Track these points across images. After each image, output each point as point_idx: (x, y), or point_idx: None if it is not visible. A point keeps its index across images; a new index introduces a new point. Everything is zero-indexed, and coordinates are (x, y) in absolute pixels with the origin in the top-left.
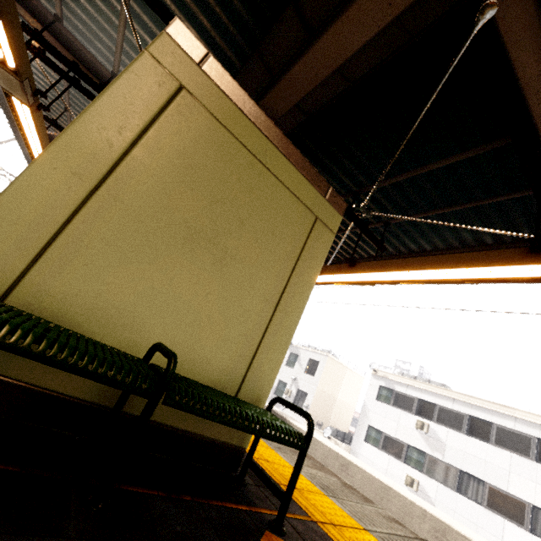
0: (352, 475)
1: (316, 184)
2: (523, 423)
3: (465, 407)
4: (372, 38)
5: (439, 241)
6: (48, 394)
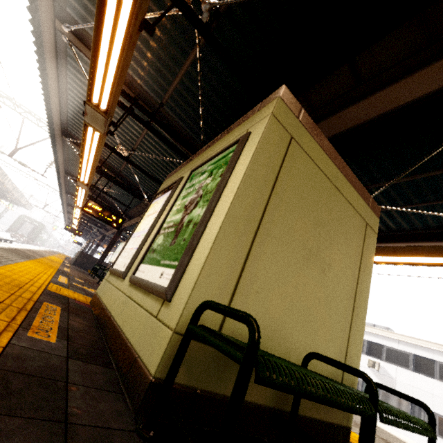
0: None
1: (363, 196)
2: None
3: (409, 347)
4: (429, 92)
5: (419, 223)
6: (247, 405)
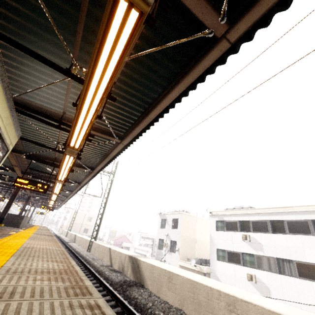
0: (175, 282)
1: None
2: (300, 214)
3: (265, 216)
4: None
5: (155, 86)
6: None
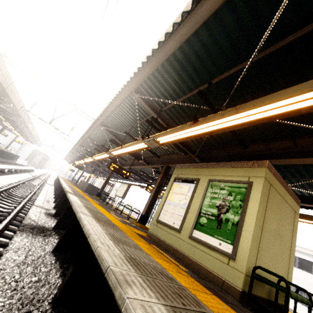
0: None
1: (294, 198)
2: None
3: (296, 253)
4: None
5: None
6: (260, 298)
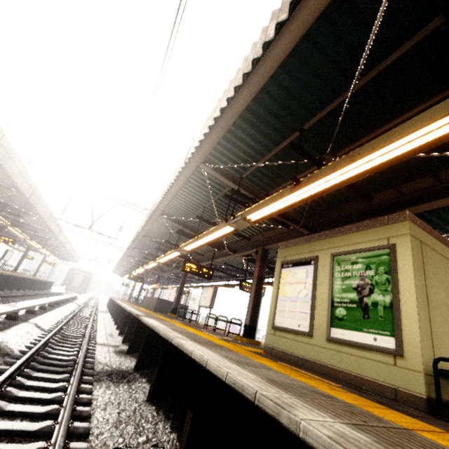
0: None
1: None
2: None
3: None
4: None
5: None
6: None
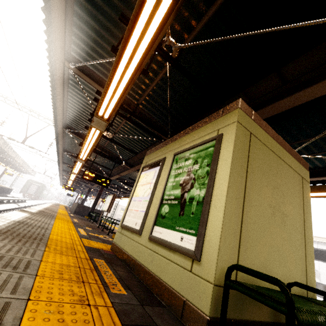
0: None
1: (297, 159)
2: None
3: None
4: None
5: None
6: (258, 324)
